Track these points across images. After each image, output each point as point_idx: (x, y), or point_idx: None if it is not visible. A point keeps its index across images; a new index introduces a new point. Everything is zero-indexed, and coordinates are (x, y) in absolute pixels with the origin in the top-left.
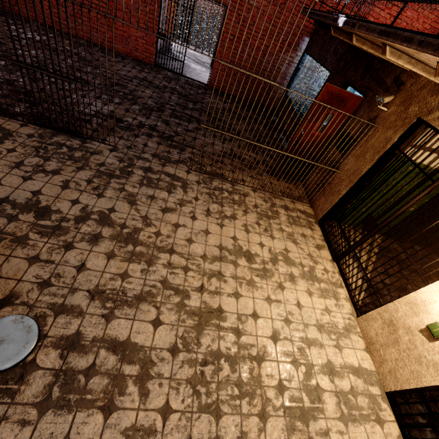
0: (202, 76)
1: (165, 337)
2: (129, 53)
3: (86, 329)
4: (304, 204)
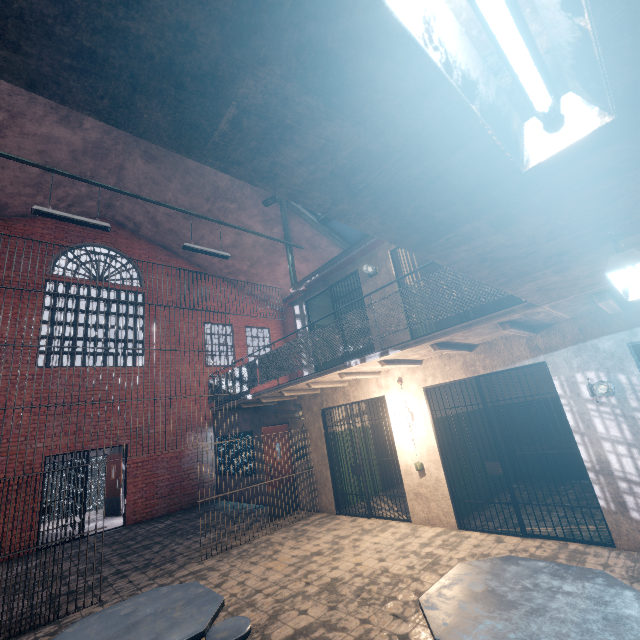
0: (107, 525)
1: (319, 610)
2: None
3: None
4: (316, 515)
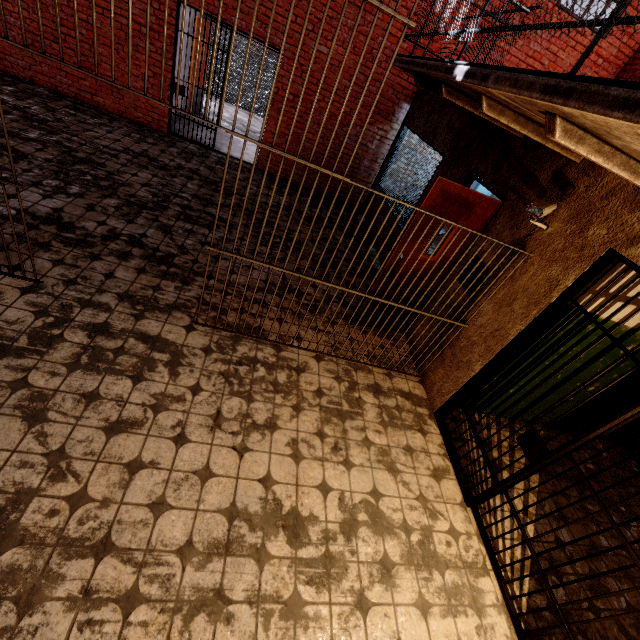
0: (248, 152)
1: None
2: (124, 112)
3: None
4: (410, 378)
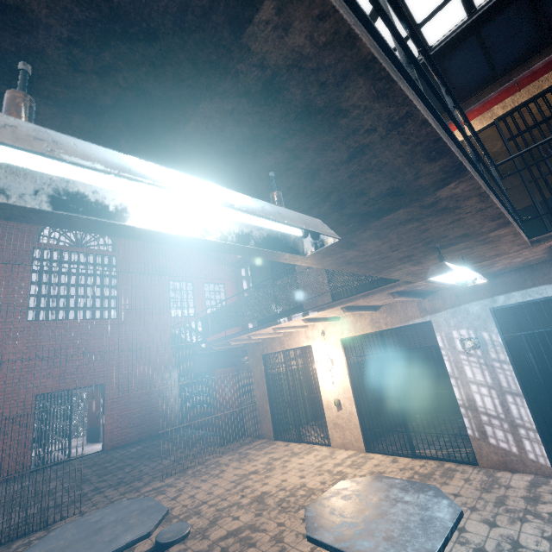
0: (89, 450)
1: (248, 516)
2: None
3: (199, 548)
4: (258, 441)
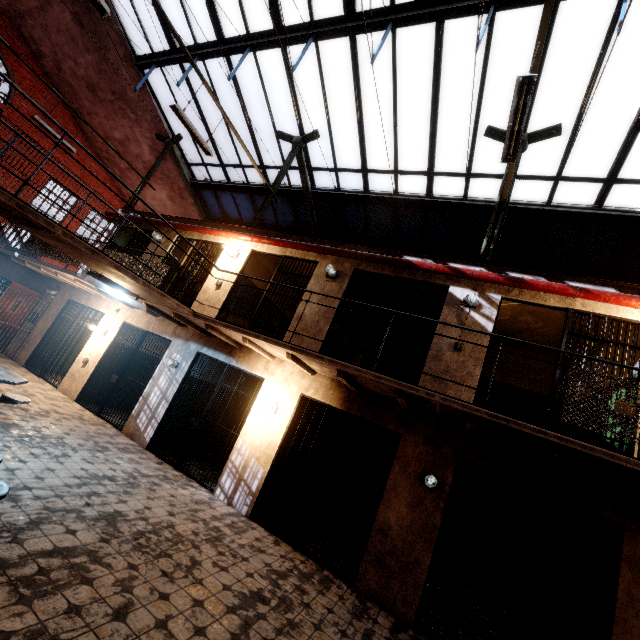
0: None
1: None
2: None
3: None
4: (8, 360)
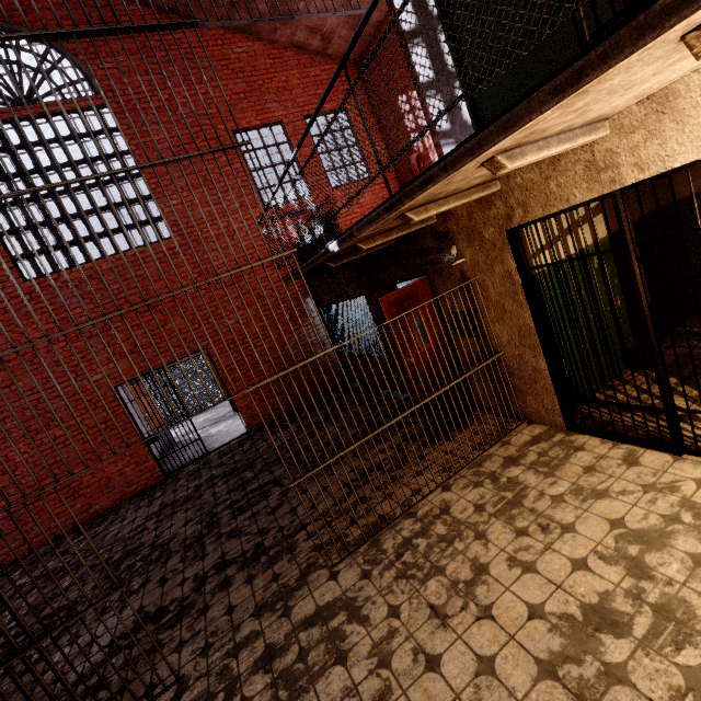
0: (233, 430)
1: None
2: (121, 497)
3: None
4: (520, 429)
